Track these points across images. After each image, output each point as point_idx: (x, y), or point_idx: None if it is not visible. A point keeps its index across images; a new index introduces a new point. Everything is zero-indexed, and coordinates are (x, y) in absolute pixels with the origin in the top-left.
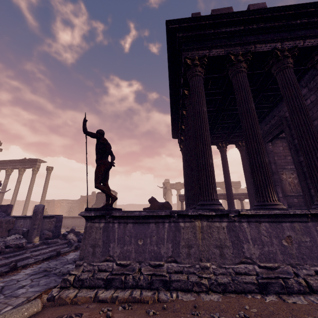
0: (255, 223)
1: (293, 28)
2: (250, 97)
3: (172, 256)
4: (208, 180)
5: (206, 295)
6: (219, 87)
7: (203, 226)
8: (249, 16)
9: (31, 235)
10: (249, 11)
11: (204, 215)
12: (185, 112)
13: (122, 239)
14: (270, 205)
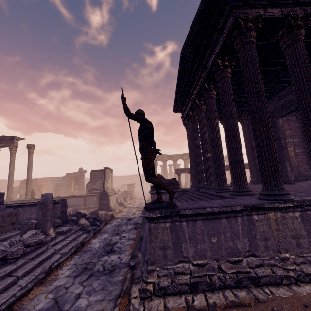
0: None
1: None
2: (310, 73)
3: (249, 250)
4: (276, 168)
5: (299, 288)
6: None
7: (277, 218)
8: None
9: (45, 227)
10: None
11: (279, 207)
12: (206, 85)
13: (193, 238)
14: None
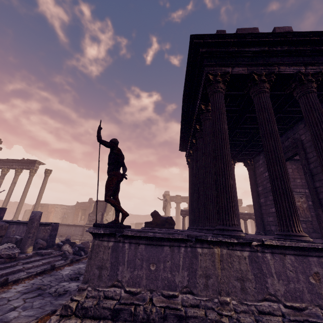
0: (279, 255)
1: (317, 53)
2: (273, 118)
3: (187, 286)
4: (229, 203)
5: None
6: (236, 105)
7: (223, 254)
8: (274, 38)
9: (25, 244)
10: (275, 33)
11: (225, 242)
12: (198, 126)
13: (132, 262)
14: (296, 236)
